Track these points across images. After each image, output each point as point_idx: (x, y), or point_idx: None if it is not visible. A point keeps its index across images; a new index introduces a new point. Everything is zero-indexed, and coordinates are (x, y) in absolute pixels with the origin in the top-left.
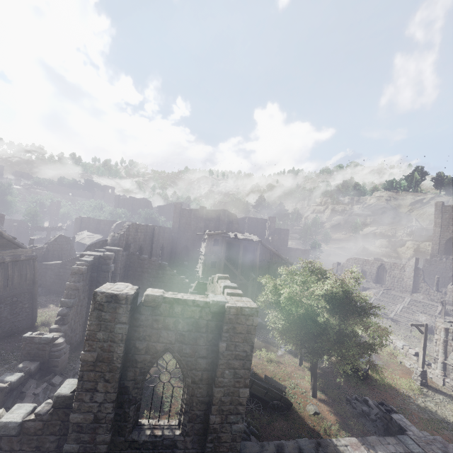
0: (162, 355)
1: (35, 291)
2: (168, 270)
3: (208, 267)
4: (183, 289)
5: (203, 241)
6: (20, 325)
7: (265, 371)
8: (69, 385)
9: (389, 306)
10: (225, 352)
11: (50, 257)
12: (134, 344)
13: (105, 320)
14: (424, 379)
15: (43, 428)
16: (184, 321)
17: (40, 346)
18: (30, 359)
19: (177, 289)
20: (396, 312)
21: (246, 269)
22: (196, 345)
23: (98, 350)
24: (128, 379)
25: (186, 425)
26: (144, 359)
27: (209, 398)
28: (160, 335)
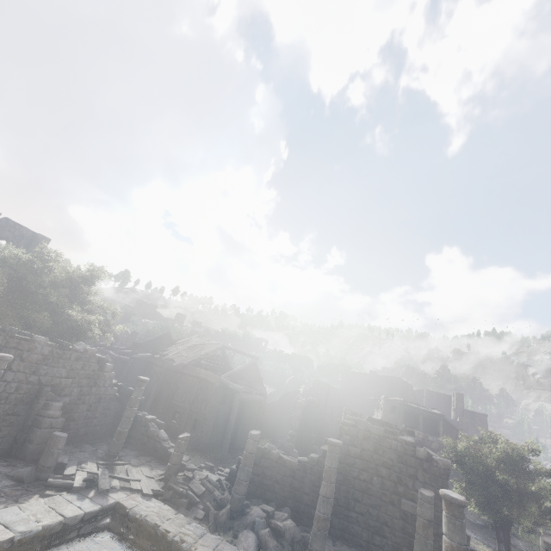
0: None
1: (262, 419)
2: None
3: None
4: None
5: (376, 407)
6: None
7: None
8: None
9: None
10: None
11: None
12: None
13: None
14: None
15: None
16: None
17: (287, 449)
18: None
19: None
20: None
21: None
22: None
23: None
24: None
25: None
26: None
27: None
28: None
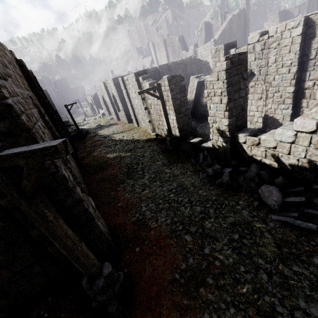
0: None
1: None
2: None
3: None
4: None
5: None
6: None
7: None
8: None
9: None
10: None
11: None
12: None
13: None
14: (86, 115)
15: None
16: None
17: None
18: None
19: None
20: None
21: None
22: None
23: None
24: None
25: None
26: None
27: None
28: None
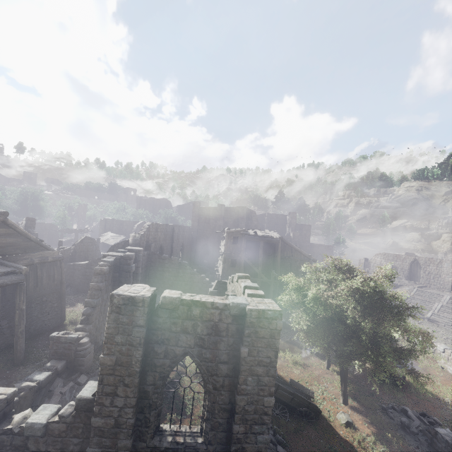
0: (181, 359)
1: (62, 291)
2: (188, 269)
3: (228, 266)
4: (204, 288)
5: (222, 239)
6: (50, 323)
7: (290, 374)
8: (90, 387)
9: (425, 304)
10: (247, 358)
11: (77, 258)
12: (153, 347)
13: (123, 323)
14: None
15: (67, 430)
16: (203, 324)
17: (66, 345)
18: (57, 358)
19: (197, 288)
20: (434, 311)
21: (267, 267)
22: (216, 349)
23: (116, 353)
24: (148, 383)
25: (208, 433)
26: (163, 363)
27: (231, 405)
28: (178, 339)
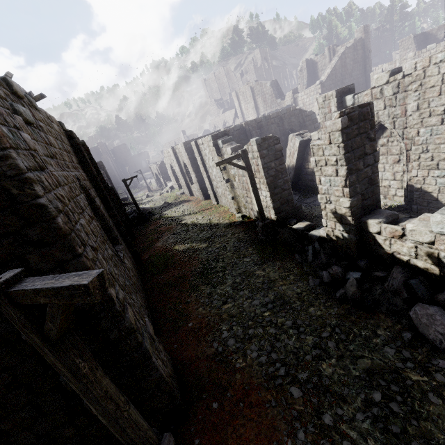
0: None
1: None
2: None
3: None
4: None
5: None
6: None
7: None
8: None
9: None
10: None
11: None
12: None
13: None
14: (149, 189)
15: None
16: None
17: None
18: None
19: None
20: None
21: None
22: None
23: None
24: None
25: None
26: None
27: None
28: None
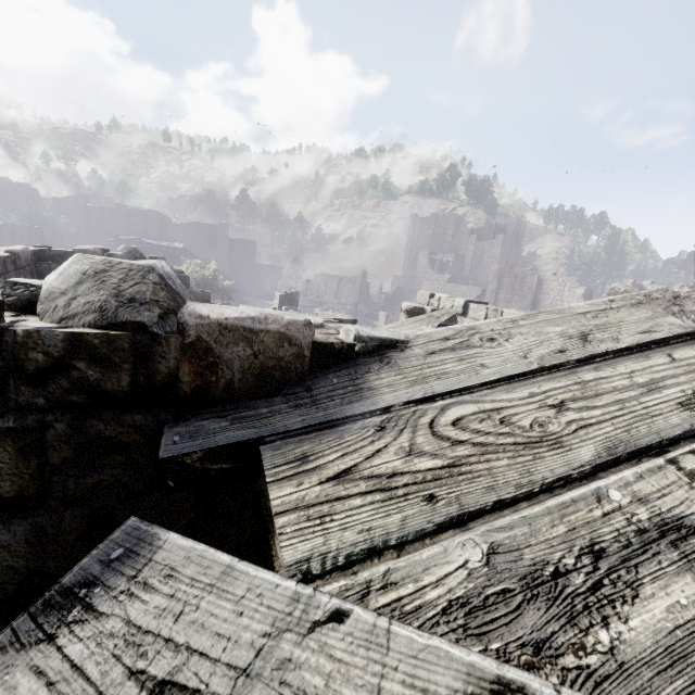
0: None
1: None
2: None
3: None
4: None
5: None
6: None
7: None
8: None
9: None
10: None
11: None
12: None
13: None
14: None
15: None
16: None
17: None
18: None
19: None
20: None
21: None
22: None
23: None
24: None
25: None
26: None
27: None
28: None
